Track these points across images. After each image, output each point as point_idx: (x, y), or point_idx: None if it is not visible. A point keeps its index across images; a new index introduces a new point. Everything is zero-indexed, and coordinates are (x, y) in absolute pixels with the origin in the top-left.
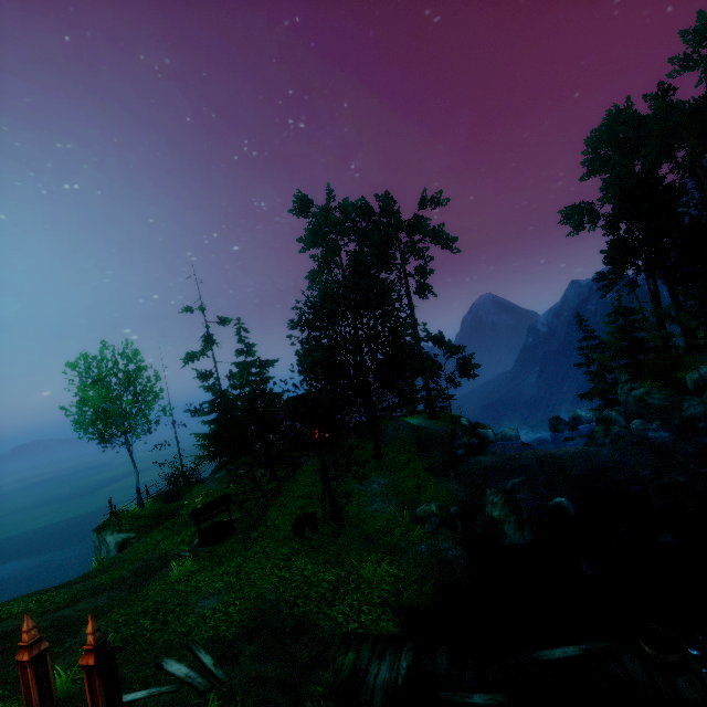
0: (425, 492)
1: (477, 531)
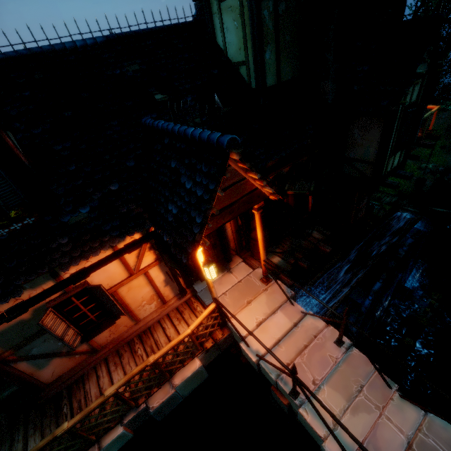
0: (432, 158)
1: (444, 179)
